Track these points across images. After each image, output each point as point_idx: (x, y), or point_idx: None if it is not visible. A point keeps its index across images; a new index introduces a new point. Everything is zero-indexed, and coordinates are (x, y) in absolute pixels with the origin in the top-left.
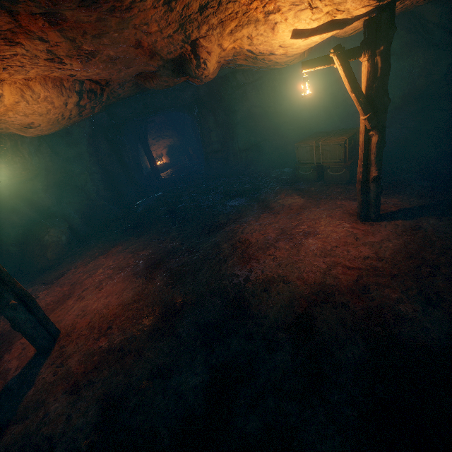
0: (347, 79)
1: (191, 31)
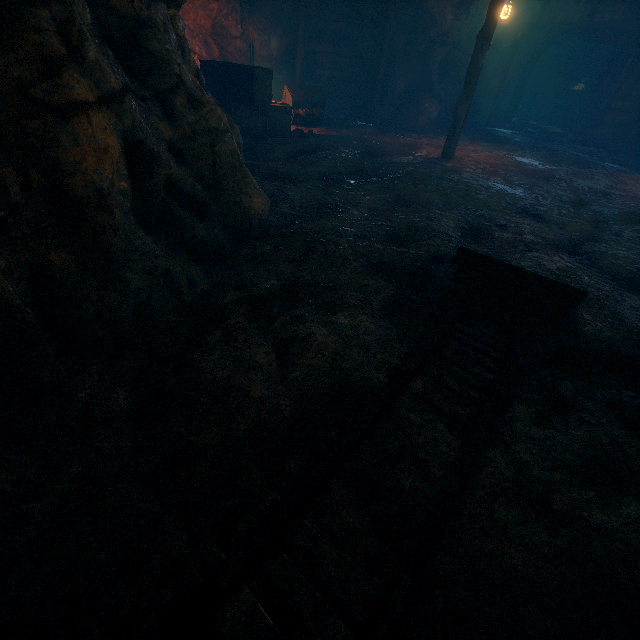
0: None
1: None
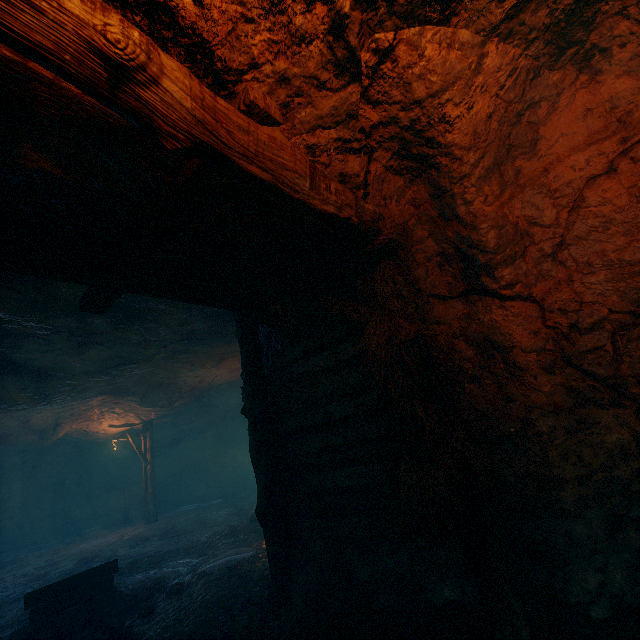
0: (135, 444)
1: (61, 420)
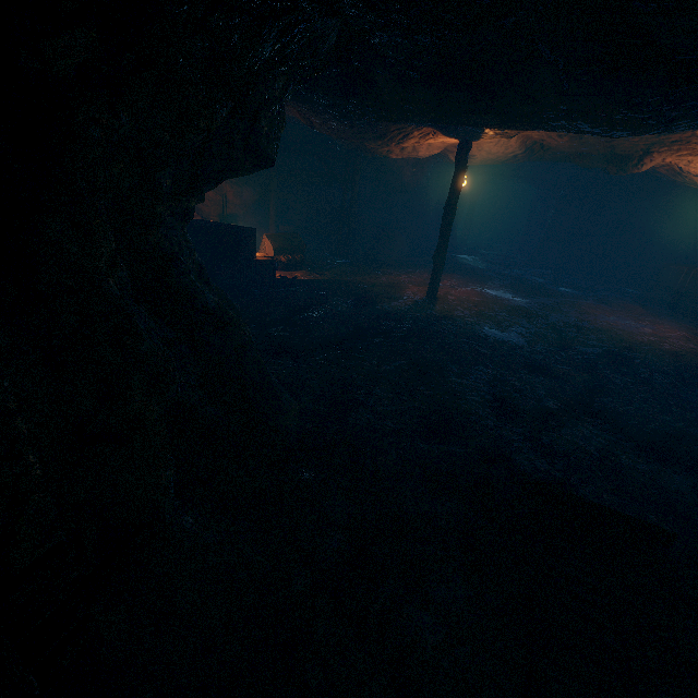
0: None
1: (654, 147)
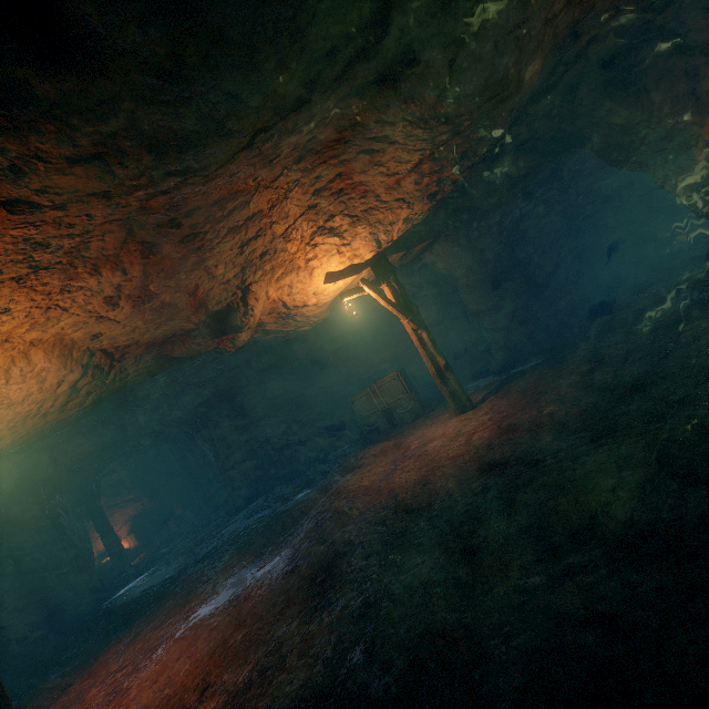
0: (380, 297)
1: (248, 276)
